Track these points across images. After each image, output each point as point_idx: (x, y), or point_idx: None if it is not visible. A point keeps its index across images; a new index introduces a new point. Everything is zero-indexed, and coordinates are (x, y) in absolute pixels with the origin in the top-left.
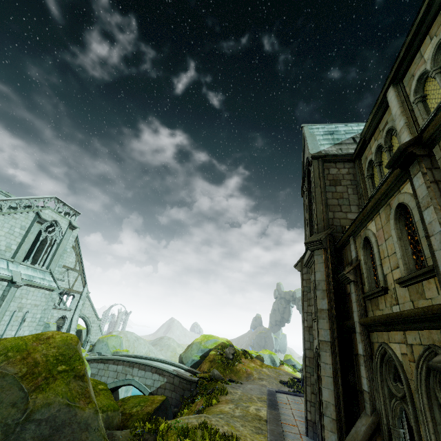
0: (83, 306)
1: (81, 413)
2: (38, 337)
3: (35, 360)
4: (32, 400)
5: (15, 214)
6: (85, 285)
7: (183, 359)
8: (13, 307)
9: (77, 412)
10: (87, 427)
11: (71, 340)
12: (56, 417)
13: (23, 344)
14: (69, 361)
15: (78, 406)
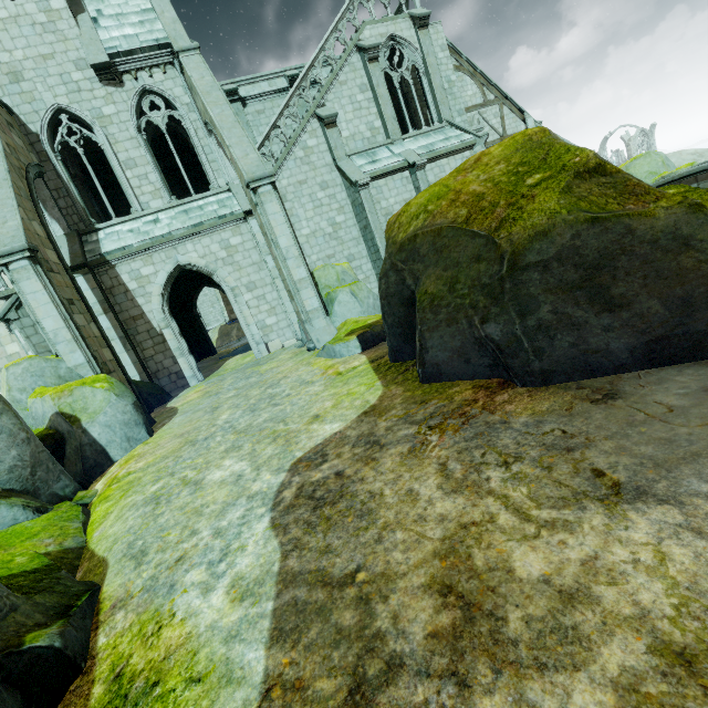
0: None
1: (644, 223)
2: (459, 170)
3: (472, 194)
4: (502, 240)
5: (338, 78)
6: (524, 116)
7: None
8: None
9: (630, 226)
10: (686, 244)
11: (525, 138)
12: (578, 248)
13: (441, 188)
14: (543, 165)
15: (625, 214)
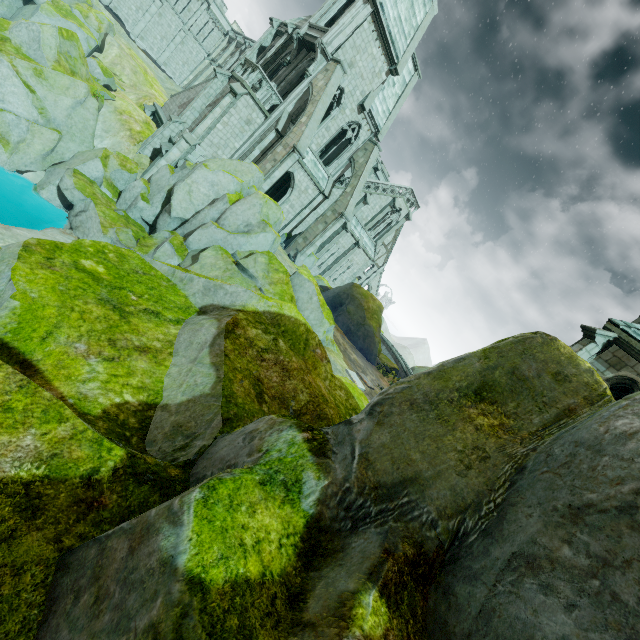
0: (374, 277)
1: (375, 338)
2: (371, 296)
3: (369, 306)
4: (366, 320)
5: (382, 196)
6: (385, 263)
7: (414, 370)
8: (349, 258)
9: (375, 337)
10: (375, 344)
11: (381, 307)
12: (369, 332)
13: (367, 295)
14: (378, 316)
15: (376, 335)
